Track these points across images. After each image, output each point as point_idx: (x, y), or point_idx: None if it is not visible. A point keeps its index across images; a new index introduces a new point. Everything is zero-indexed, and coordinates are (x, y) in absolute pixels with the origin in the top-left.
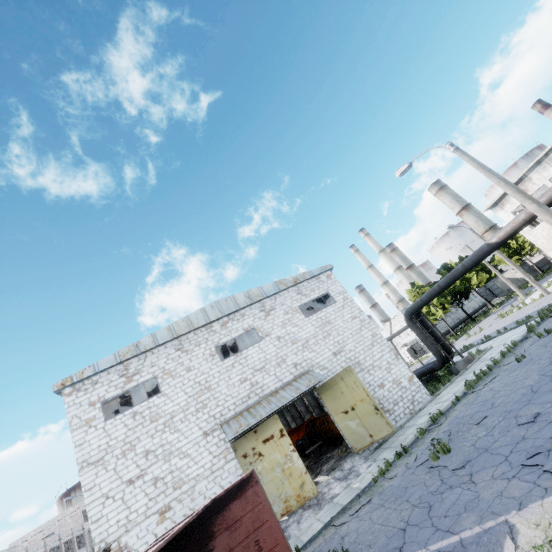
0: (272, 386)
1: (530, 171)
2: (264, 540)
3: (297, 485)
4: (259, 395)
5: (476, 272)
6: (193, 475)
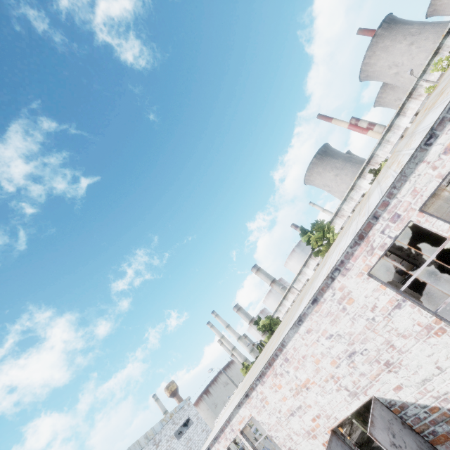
0: None
1: (274, 313)
2: None
3: None
4: None
5: None
6: None
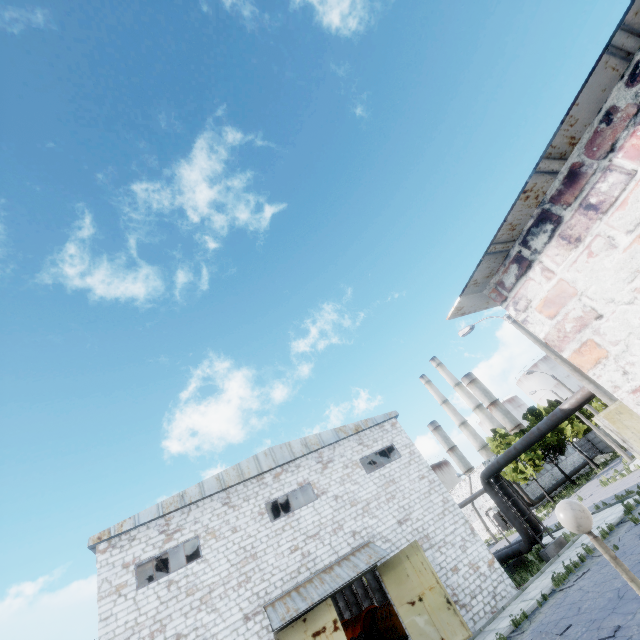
0: (327, 560)
1: None
2: None
3: None
4: (310, 570)
5: (570, 420)
6: None
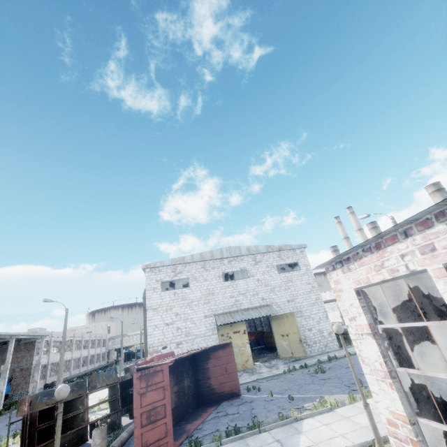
0: (246, 306)
1: None
2: (228, 369)
3: (244, 359)
4: (238, 307)
5: None
6: (195, 333)
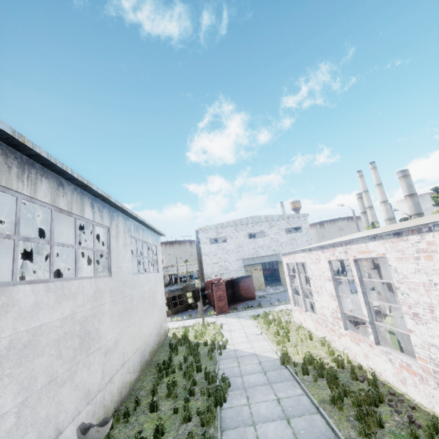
0: (263, 254)
1: None
2: (250, 287)
3: (260, 284)
4: (257, 255)
5: None
6: (231, 269)
